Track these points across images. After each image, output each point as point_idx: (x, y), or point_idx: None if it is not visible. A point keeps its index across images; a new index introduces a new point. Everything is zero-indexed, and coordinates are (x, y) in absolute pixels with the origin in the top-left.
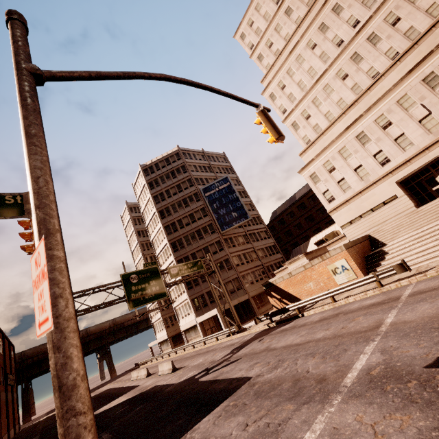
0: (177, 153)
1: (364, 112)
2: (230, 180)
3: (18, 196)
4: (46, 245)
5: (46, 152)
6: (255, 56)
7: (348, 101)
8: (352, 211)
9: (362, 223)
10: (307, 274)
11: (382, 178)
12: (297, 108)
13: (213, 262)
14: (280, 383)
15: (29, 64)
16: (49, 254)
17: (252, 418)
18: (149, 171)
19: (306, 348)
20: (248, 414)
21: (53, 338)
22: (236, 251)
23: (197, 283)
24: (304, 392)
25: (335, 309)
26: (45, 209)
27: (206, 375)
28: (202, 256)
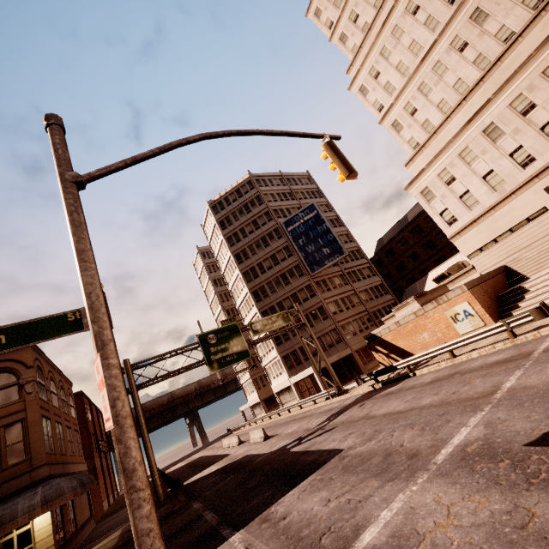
0: (249, 182)
1: (493, 94)
2: (317, 207)
3: (77, 312)
4: (103, 356)
5: (95, 264)
6: (336, 38)
7: (469, 81)
8: (483, 234)
9: (497, 250)
10: (419, 323)
11: (524, 185)
12: (397, 101)
13: (302, 313)
14: (370, 457)
15: (70, 173)
16: (106, 363)
17: (335, 493)
18: (218, 208)
19: (407, 417)
20: (332, 490)
21: (116, 433)
22: (332, 296)
23: (287, 338)
24: (392, 468)
25: (453, 366)
26: (99, 322)
27: (298, 445)
28: (290, 305)
